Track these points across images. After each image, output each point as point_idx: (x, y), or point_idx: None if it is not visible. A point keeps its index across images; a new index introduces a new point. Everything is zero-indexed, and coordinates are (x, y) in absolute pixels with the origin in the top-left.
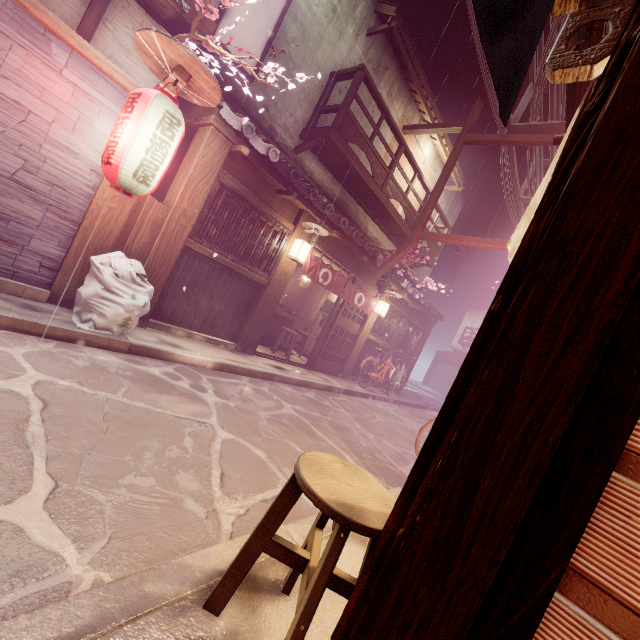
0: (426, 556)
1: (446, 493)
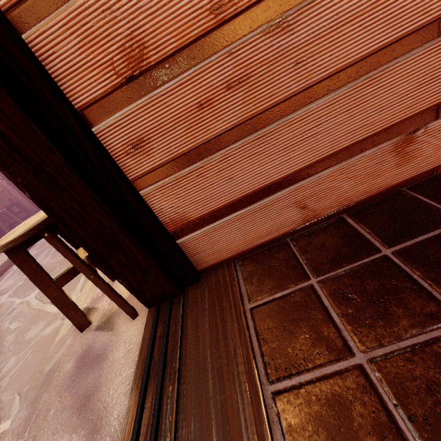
0: (45, 187)
1: (1, 151)
